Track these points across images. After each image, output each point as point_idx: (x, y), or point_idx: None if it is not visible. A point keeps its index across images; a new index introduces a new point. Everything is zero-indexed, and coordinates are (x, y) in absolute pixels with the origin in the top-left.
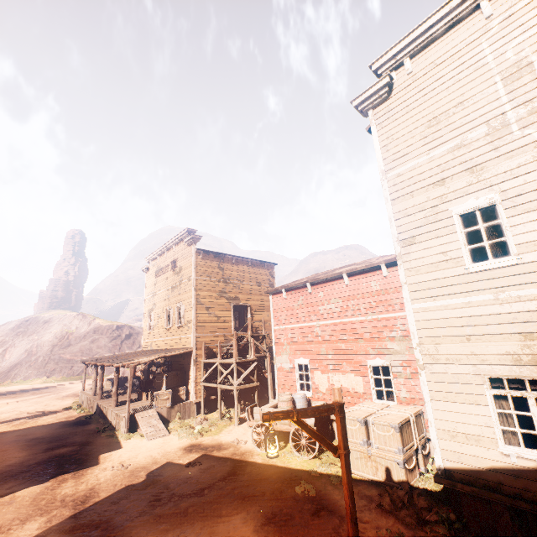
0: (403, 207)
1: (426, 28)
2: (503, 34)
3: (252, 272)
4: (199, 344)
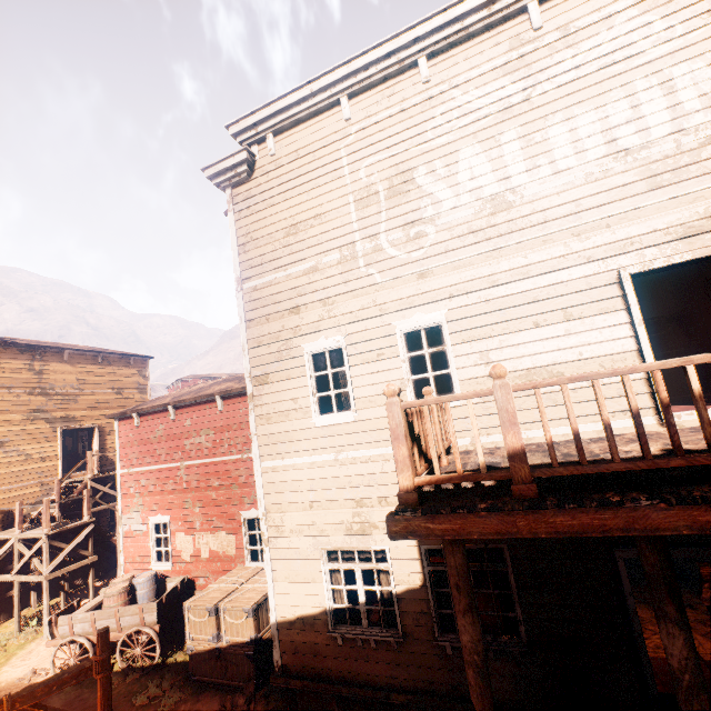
0: (258, 333)
1: (288, 105)
2: (358, 147)
3: (104, 372)
4: None
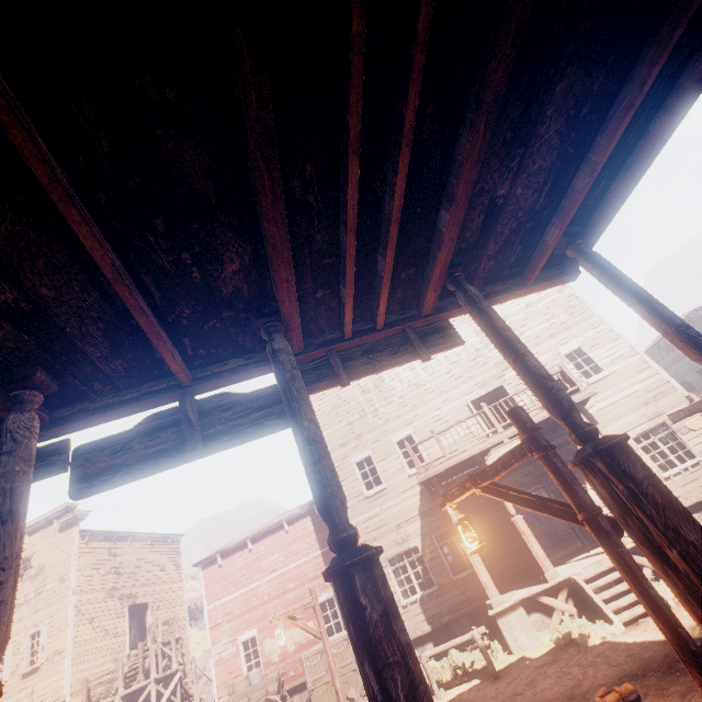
0: None
1: None
2: None
3: (153, 551)
4: (76, 685)
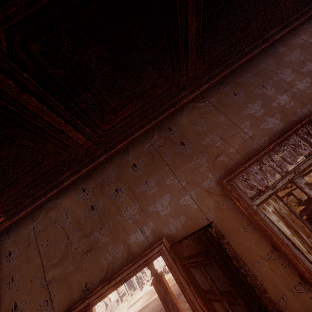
0: None
1: None
2: None
3: None
4: None
